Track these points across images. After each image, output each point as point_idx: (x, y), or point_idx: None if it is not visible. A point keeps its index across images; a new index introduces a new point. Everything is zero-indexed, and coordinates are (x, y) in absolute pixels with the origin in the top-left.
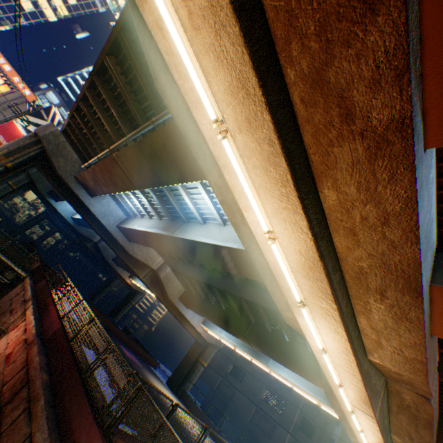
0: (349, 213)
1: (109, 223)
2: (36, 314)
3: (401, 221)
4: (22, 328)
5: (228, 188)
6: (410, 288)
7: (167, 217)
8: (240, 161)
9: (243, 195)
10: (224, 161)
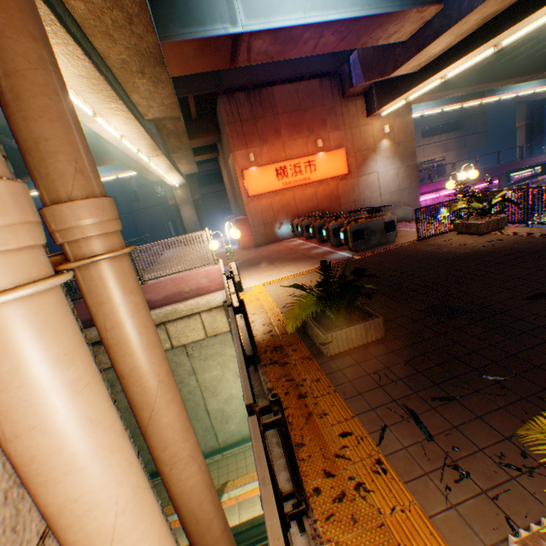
0: (102, 20)
1: None
2: None
3: (142, 20)
4: None
5: None
6: (159, 63)
7: None
8: None
9: None
10: None
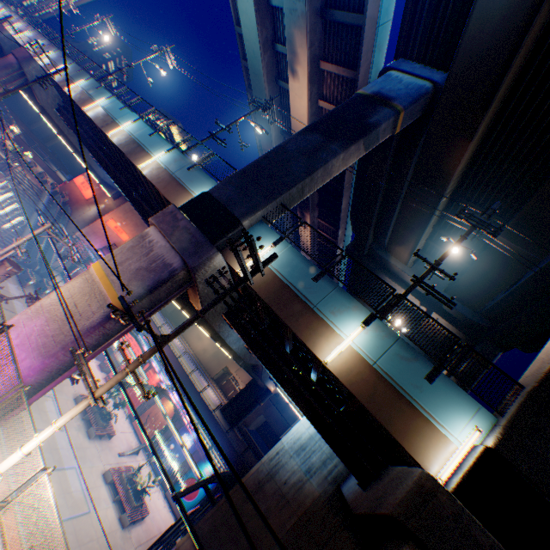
0: None
1: None
2: None
3: None
4: None
5: None
6: None
7: None
8: None
9: None
10: None
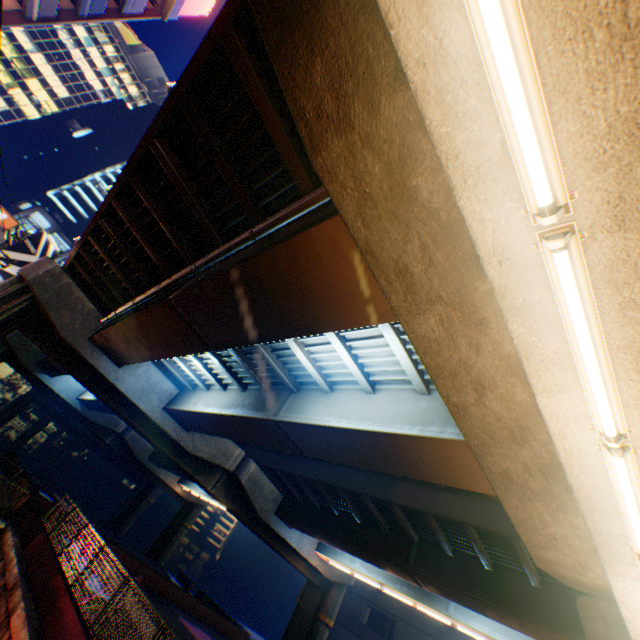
0: None
1: (151, 405)
2: (32, 623)
3: None
4: None
5: (457, 342)
6: None
7: (255, 385)
8: (586, 294)
9: (556, 363)
10: (522, 297)
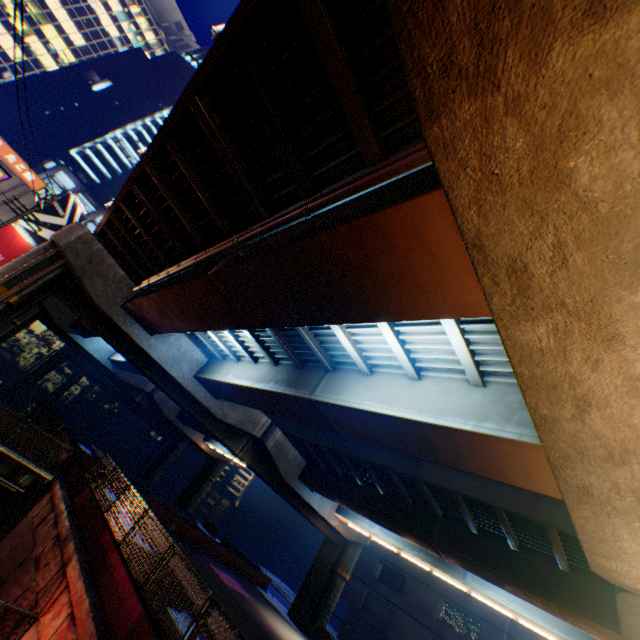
0: None
1: (182, 373)
2: (86, 576)
3: None
4: (64, 610)
5: (569, 355)
6: None
7: (287, 360)
8: None
9: None
10: None
